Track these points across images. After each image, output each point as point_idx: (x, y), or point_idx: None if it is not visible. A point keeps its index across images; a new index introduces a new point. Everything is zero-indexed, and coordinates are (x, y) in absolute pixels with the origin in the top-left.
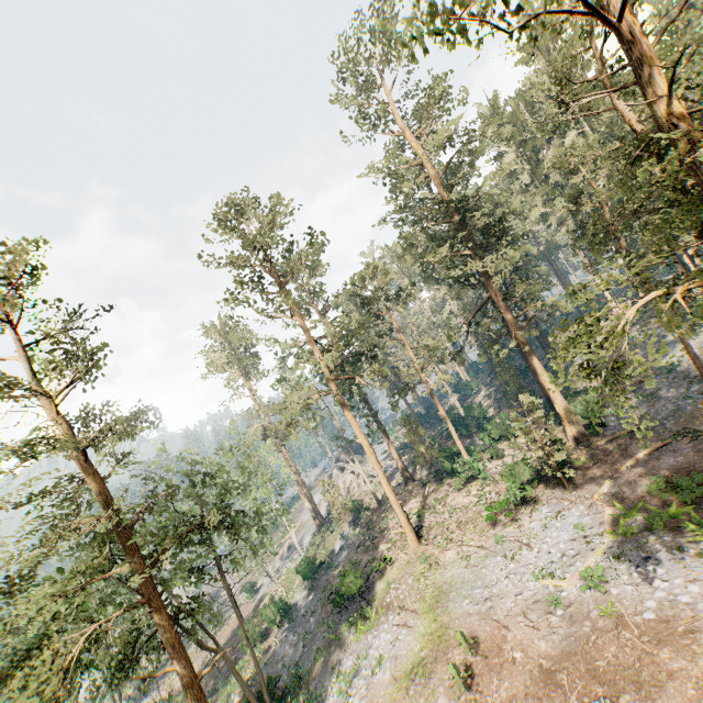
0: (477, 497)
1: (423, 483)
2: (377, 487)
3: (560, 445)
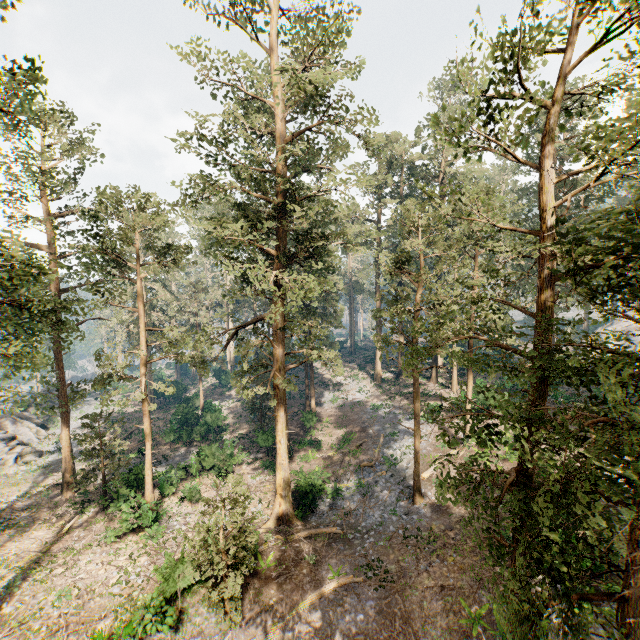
0: (119, 572)
1: (83, 501)
2: (28, 475)
3: (244, 564)
